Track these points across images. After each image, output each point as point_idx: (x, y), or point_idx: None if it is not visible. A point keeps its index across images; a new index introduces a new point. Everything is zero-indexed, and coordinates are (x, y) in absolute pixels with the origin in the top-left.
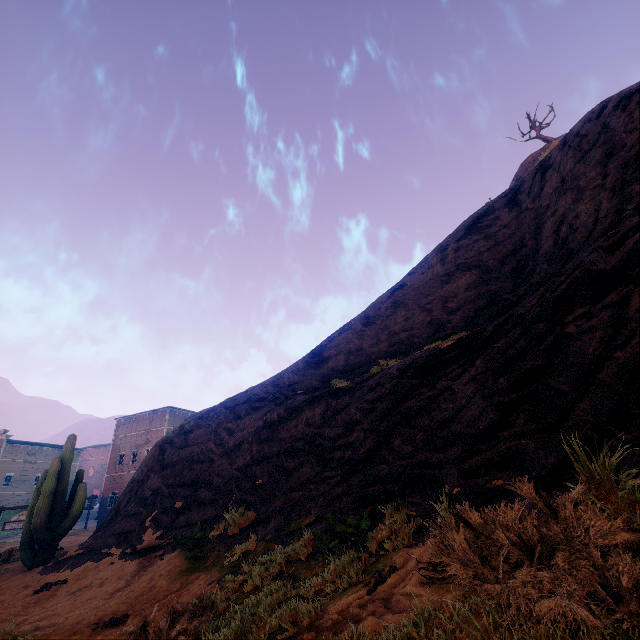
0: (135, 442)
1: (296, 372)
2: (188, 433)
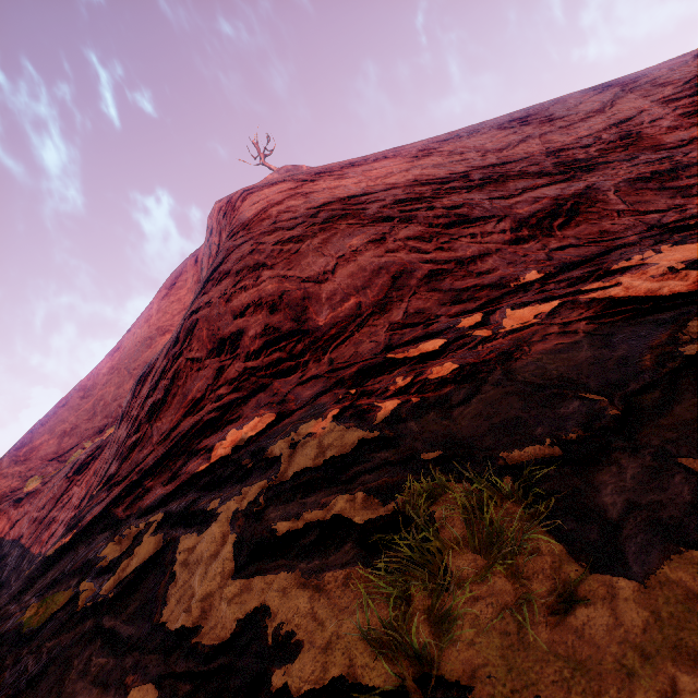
0: None
1: None
2: None
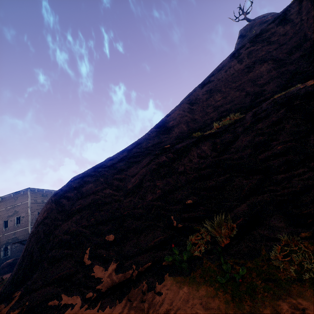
0: (5, 215)
1: (152, 138)
2: (79, 188)
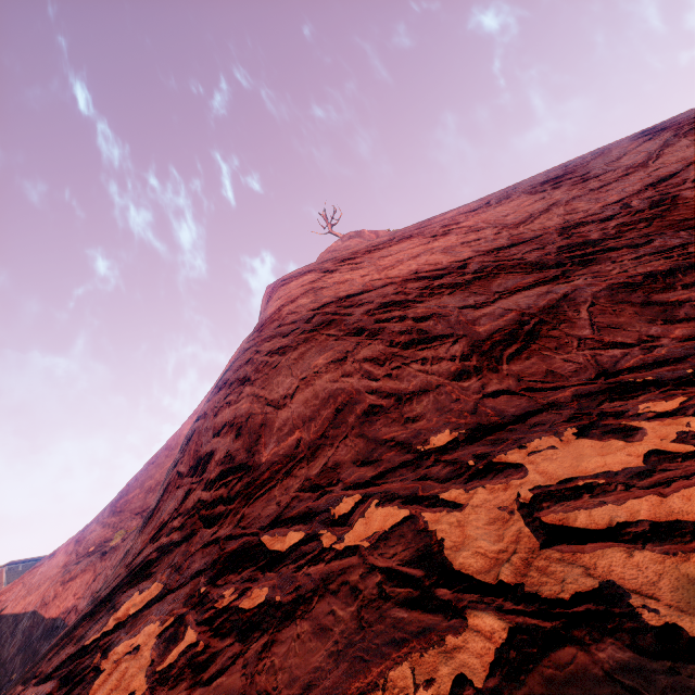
0: None
1: (100, 521)
2: None
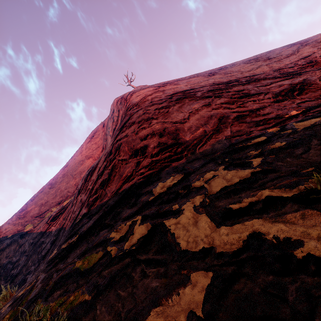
0: None
1: (11, 223)
2: None
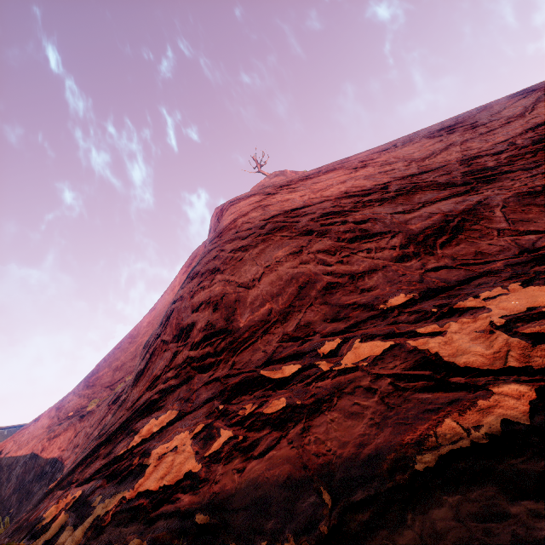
0: None
1: (76, 393)
2: None
